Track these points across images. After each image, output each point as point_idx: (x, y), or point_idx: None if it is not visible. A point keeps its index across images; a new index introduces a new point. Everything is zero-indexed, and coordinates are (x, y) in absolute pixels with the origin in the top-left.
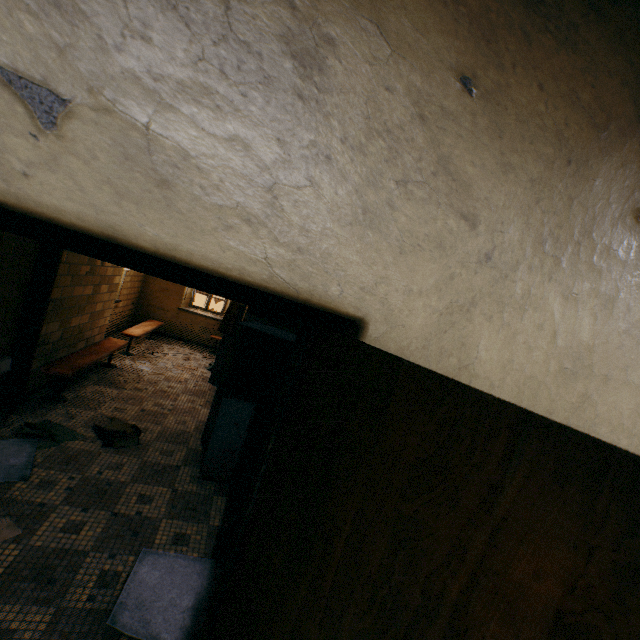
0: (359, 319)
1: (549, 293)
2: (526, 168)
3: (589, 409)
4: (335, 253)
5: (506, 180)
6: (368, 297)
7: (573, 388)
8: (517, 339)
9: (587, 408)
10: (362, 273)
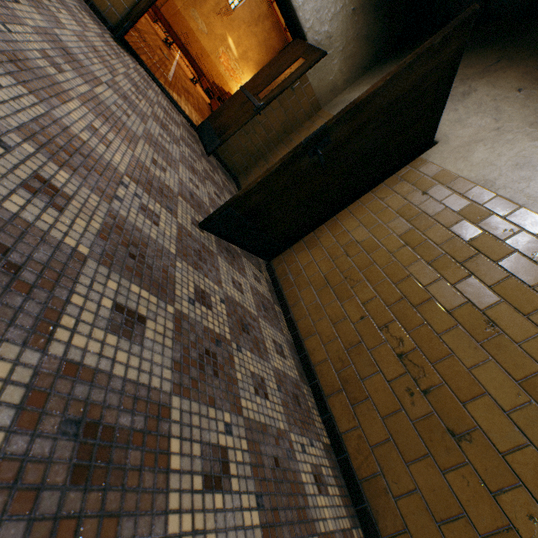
0: (437, 143)
1: (523, 140)
2: (534, 106)
3: (522, 183)
4: (442, 128)
5: (521, 110)
6: (443, 137)
7: (516, 173)
8: (494, 152)
9: (521, 183)
10: (446, 132)
